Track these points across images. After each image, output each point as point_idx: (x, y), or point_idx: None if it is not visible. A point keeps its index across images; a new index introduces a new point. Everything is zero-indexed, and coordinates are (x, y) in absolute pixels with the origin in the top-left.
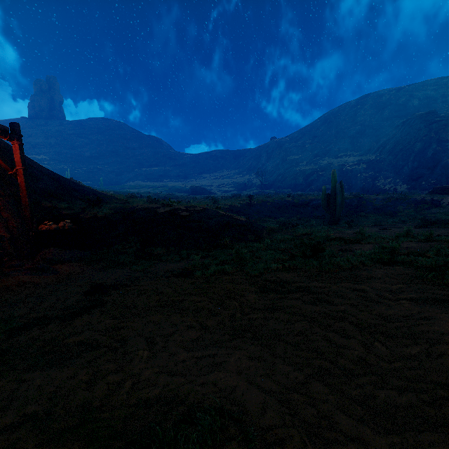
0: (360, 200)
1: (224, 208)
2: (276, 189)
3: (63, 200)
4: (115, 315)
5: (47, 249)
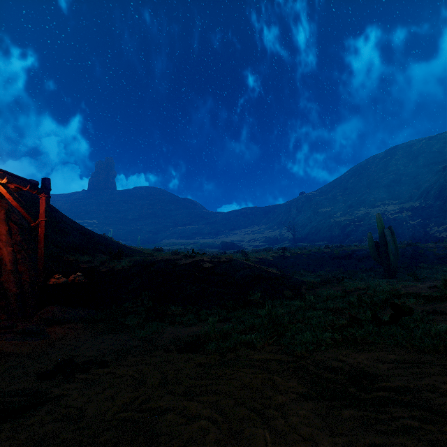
0: (415, 249)
1: (255, 261)
2: (311, 242)
3: (87, 253)
4: (25, 444)
5: (49, 306)
